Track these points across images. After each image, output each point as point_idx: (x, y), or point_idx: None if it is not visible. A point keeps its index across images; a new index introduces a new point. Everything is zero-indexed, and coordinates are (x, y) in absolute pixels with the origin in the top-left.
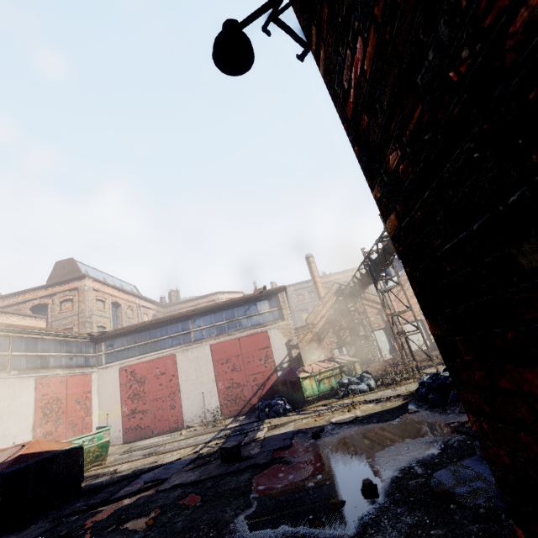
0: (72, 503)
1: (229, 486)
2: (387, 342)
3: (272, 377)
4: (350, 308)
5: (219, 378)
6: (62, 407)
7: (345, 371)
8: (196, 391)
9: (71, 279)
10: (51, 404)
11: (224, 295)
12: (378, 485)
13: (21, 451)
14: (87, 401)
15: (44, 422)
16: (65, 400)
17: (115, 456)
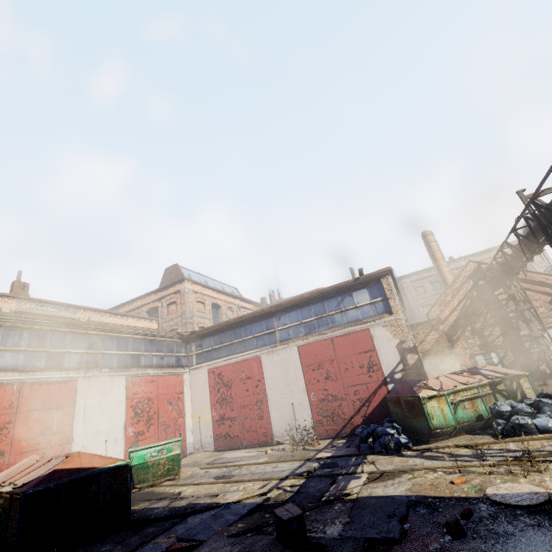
0: (109, 538)
1: None
2: None
3: (380, 391)
4: (499, 295)
5: (311, 388)
6: (154, 407)
7: (501, 391)
8: (284, 401)
9: (174, 283)
10: (142, 404)
11: None
12: None
13: (58, 465)
14: (179, 402)
15: (136, 421)
16: (157, 400)
17: (194, 470)
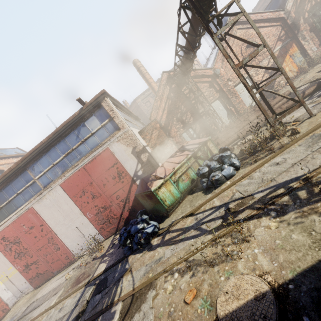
0: None
1: None
2: (224, 109)
3: (133, 189)
4: (185, 91)
5: (85, 210)
6: None
7: (199, 157)
8: (70, 228)
9: None
10: None
11: None
12: None
13: None
14: None
15: None
16: None
17: None
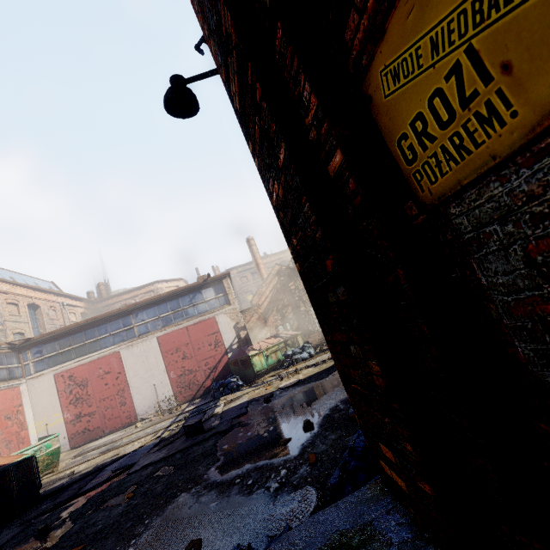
0: (35, 508)
1: (197, 453)
2: None
3: (223, 359)
4: (291, 286)
5: (170, 368)
6: None
7: (289, 345)
8: (147, 384)
9: None
10: None
11: (163, 284)
12: (315, 422)
13: None
14: (19, 415)
15: None
16: None
17: (67, 462)
